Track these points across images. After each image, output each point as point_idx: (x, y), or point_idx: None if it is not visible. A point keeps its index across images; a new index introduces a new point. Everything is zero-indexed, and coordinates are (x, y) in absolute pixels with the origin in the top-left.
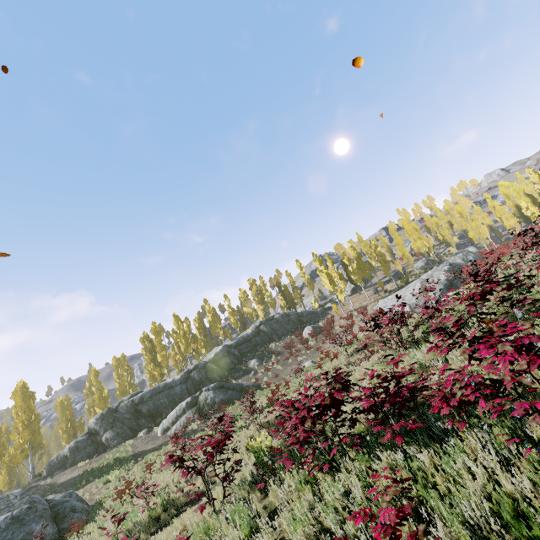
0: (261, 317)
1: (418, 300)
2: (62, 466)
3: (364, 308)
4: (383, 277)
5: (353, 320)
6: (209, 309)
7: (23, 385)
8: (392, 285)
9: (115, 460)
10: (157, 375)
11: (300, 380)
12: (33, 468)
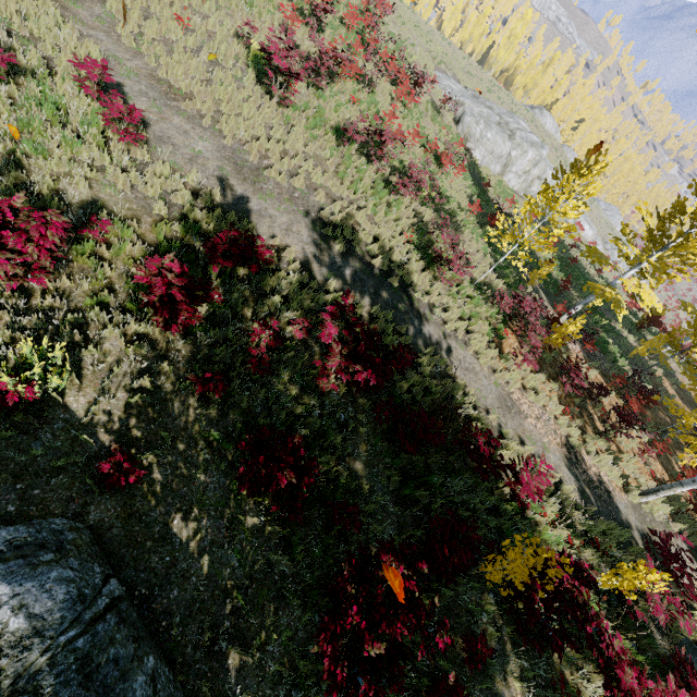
0: None
1: None
2: None
3: None
4: None
5: None
6: None
7: None
8: None
9: None
10: None
11: None
12: None
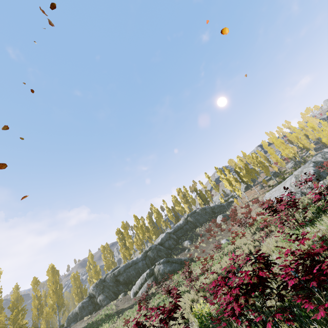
0: (187, 212)
1: (295, 190)
2: (75, 319)
3: (257, 199)
4: (265, 177)
5: (250, 208)
6: (154, 210)
7: (52, 266)
8: (273, 181)
9: (105, 315)
10: (127, 255)
11: (221, 254)
12: (59, 321)
